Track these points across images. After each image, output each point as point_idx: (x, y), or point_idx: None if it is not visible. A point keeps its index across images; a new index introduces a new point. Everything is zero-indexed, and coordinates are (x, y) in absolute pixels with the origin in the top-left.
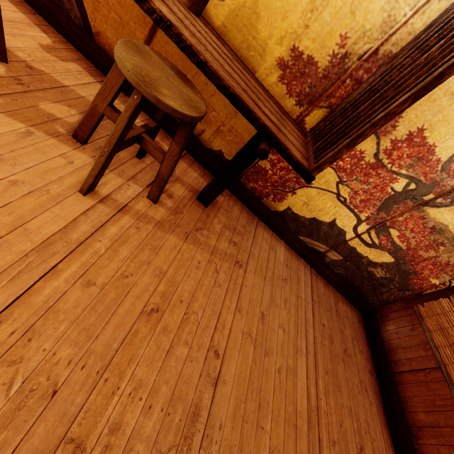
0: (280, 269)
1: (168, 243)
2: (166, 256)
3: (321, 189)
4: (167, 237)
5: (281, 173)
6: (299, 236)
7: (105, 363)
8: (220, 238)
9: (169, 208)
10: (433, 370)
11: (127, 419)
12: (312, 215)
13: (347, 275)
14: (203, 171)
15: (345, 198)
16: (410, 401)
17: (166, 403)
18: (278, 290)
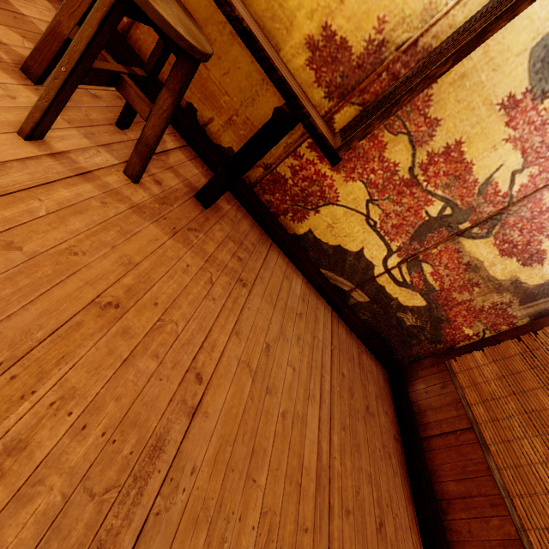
0: (295, 302)
1: (146, 233)
2: (141, 246)
3: (349, 209)
4: (146, 226)
5: (303, 184)
6: (321, 269)
7: (16, 354)
8: (220, 248)
9: (155, 195)
10: (465, 431)
11: (40, 438)
12: (337, 241)
13: (374, 322)
14: (208, 171)
15: (375, 221)
16: (439, 470)
17: (111, 427)
18: (290, 324)
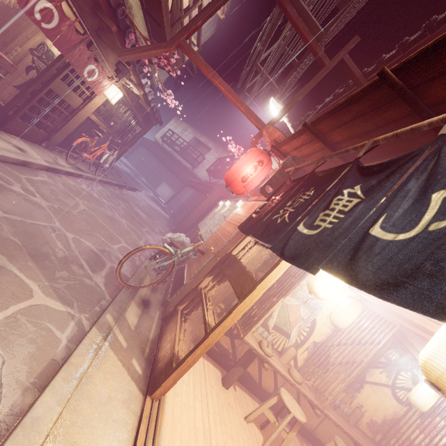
0: None
1: None
2: None
3: None
4: None
5: None
6: None
7: None
8: None
9: None
10: None
11: None
12: None
13: None
14: None
15: None
16: None
17: None
18: None
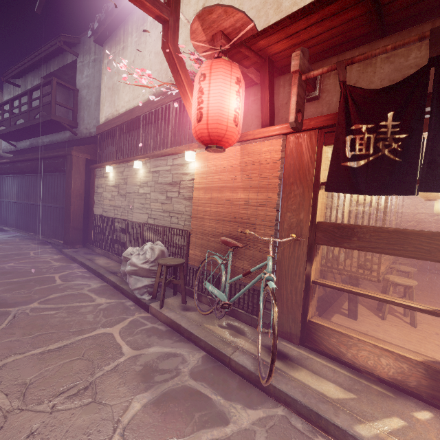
0: None
1: None
2: None
3: None
4: None
5: None
6: None
7: None
8: None
9: None
10: None
11: None
12: None
13: None
14: None
15: None
16: None
17: None
18: None
